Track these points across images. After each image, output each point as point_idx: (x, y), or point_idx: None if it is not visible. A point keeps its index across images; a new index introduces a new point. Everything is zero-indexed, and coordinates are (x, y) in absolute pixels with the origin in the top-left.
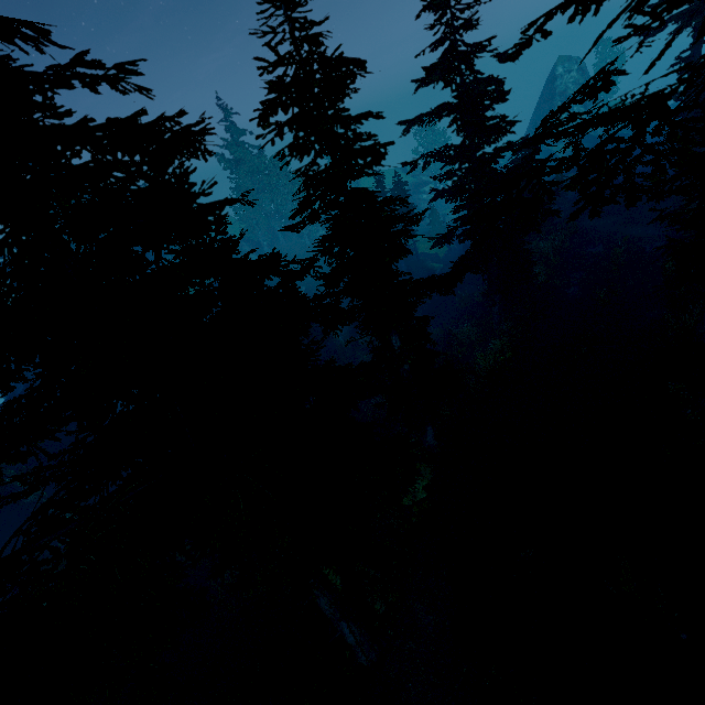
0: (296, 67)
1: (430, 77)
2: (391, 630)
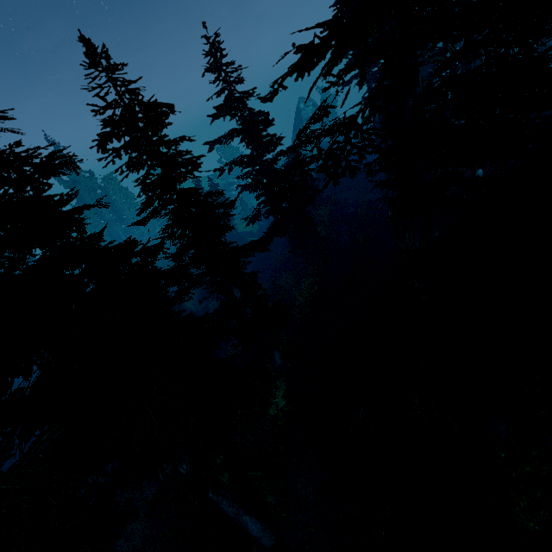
0: (122, 110)
1: (220, 113)
2: (284, 513)
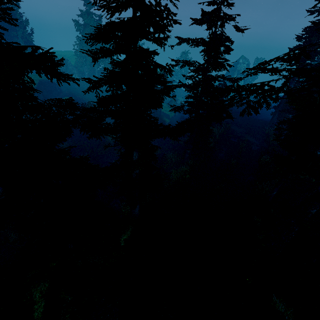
0: None
1: (203, 17)
2: None
